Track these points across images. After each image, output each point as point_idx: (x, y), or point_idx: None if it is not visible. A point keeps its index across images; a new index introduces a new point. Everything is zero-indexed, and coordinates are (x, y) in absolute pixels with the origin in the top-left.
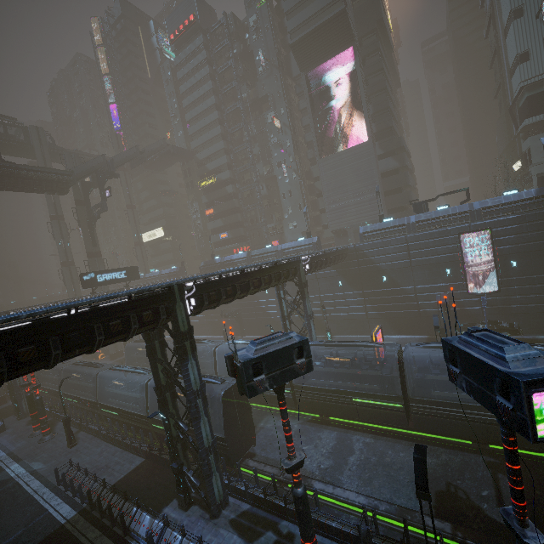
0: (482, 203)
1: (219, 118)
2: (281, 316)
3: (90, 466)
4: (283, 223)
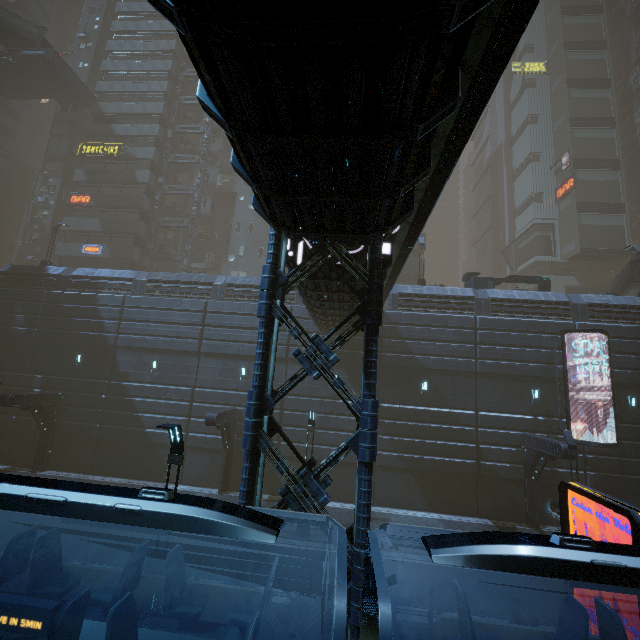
0: (586, 297)
1: (171, 73)
2: (256, 390)
3: None
4: (222, 267)
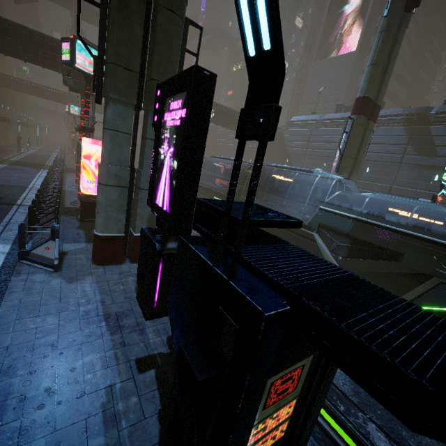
0: None
1: None
2: None
3: (72, 165)
4: None
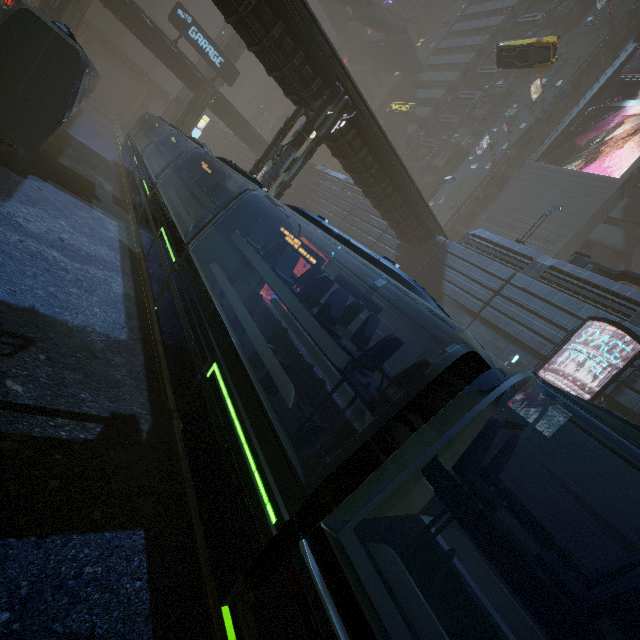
0: None
1: (483, 46)
2: (259, 160)
3: None
4: None
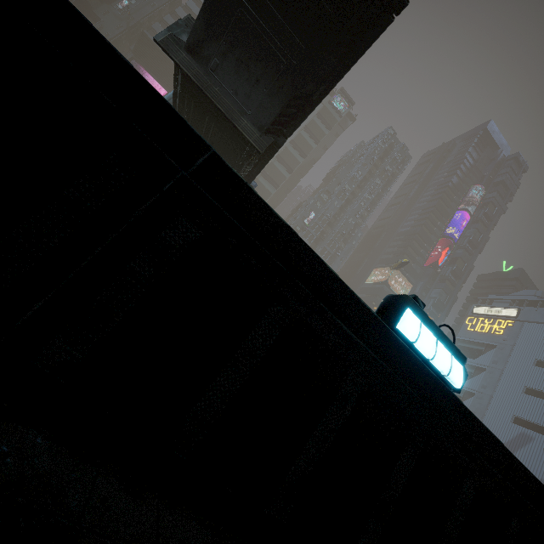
0: None
1: None
2: None
3: None
4: None
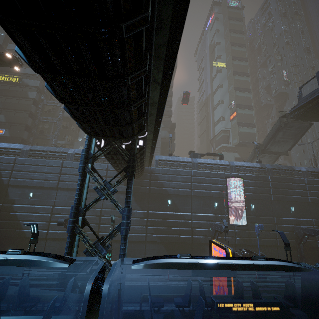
0: (235, 163)
1: None
2: (75, 205)
3: None
4: (75, 144)
